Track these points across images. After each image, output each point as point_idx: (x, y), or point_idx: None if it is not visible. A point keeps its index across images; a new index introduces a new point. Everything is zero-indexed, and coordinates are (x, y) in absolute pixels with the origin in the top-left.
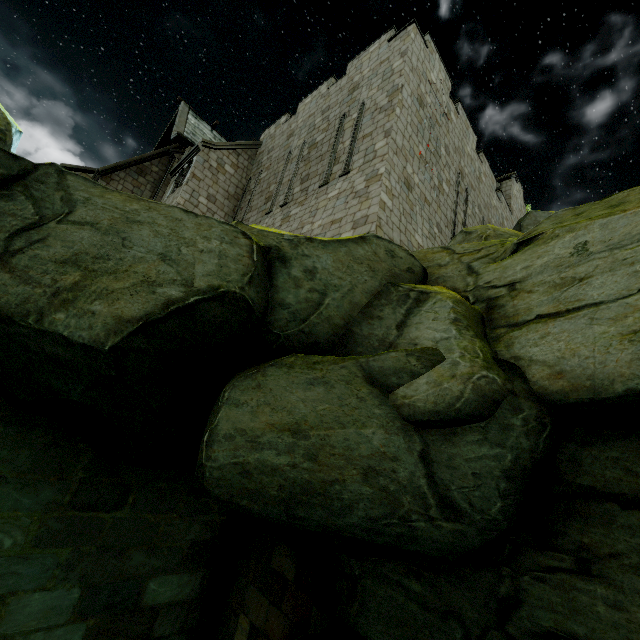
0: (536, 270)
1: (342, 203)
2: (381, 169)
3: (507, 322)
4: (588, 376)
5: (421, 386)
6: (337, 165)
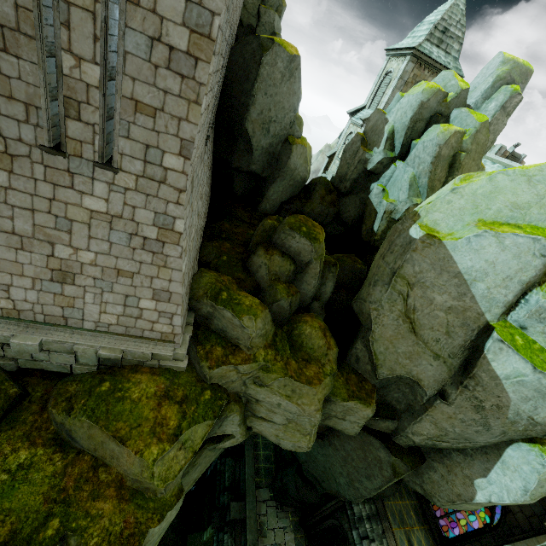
0: (266, 401)
1: (125, 245)
2: (179, 224)
3: (252, 411)
4: (266, 436)
5: (227, 444)
6: (78, 125)
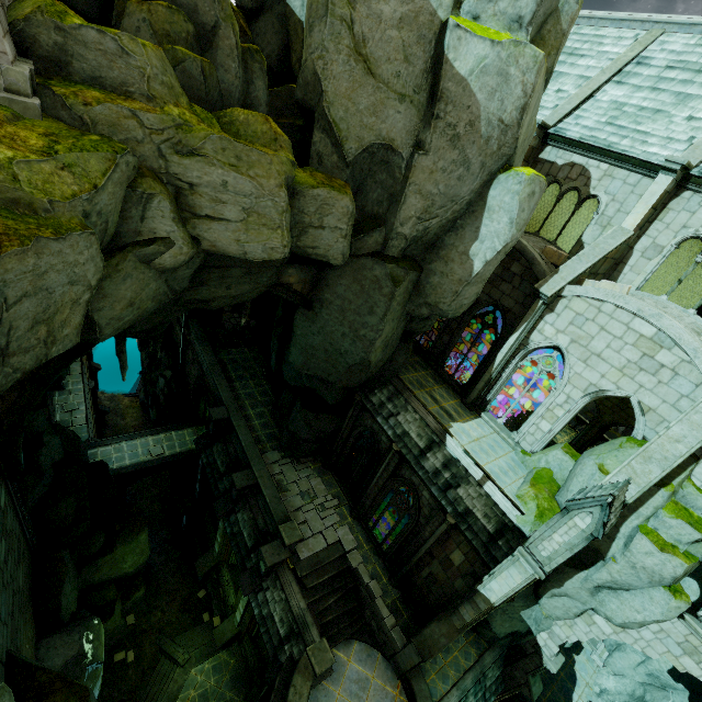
0: (205, 184)
1: None
2: None
3: (191, 210)
4: (224, 250)
5: (168, 259)
6: None
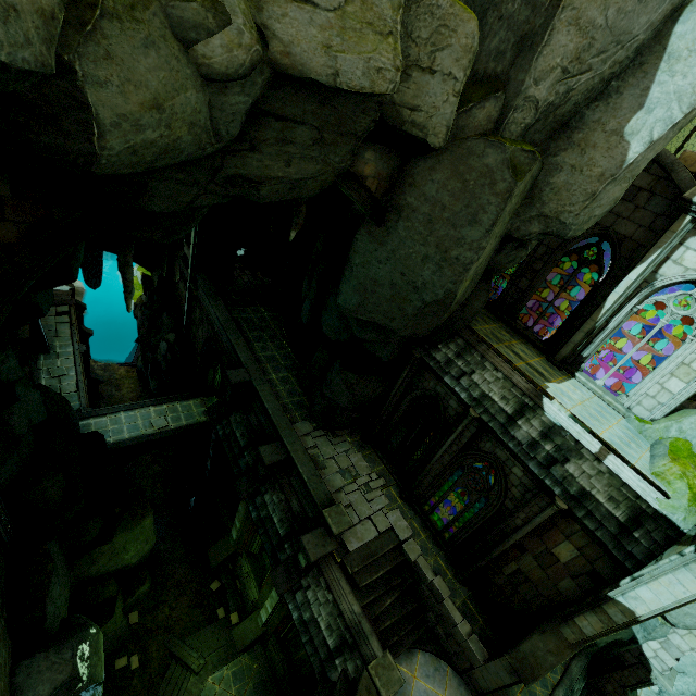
0: None
1: None
2: None
3: None
4: (302, 64)
5: (217, 49)
6: None
